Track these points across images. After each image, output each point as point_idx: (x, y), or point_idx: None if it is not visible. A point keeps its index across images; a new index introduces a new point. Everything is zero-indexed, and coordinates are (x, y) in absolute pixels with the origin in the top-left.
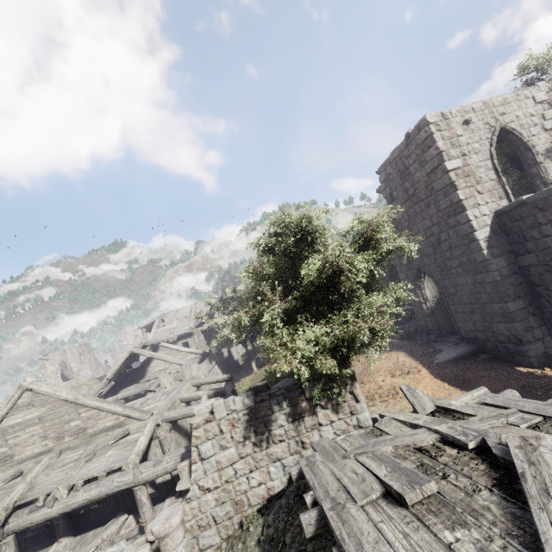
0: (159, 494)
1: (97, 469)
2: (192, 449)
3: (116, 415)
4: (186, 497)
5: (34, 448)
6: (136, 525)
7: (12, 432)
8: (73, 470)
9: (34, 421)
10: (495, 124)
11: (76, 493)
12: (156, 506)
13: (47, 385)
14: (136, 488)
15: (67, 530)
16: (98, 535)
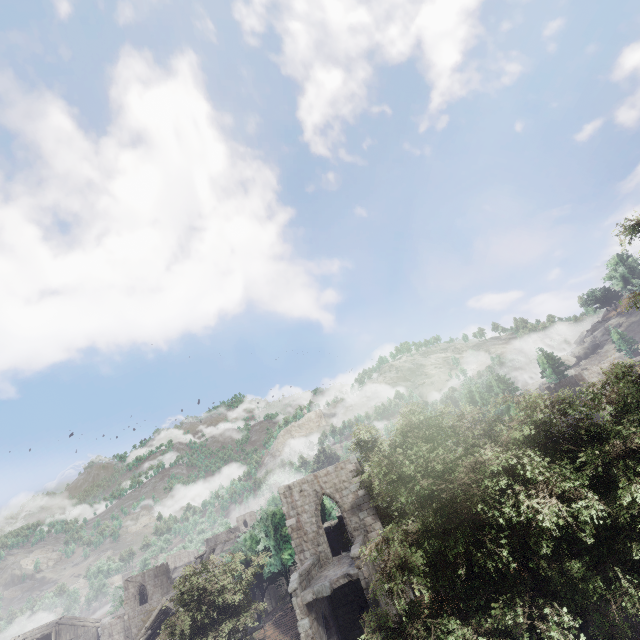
0: None
1: None
2: None
3: None
4: None
5: None
6: None
7: None
8: None
9: None
10: (320, 490)
11: None
12: None
13: None
14: None
15: None
16: None
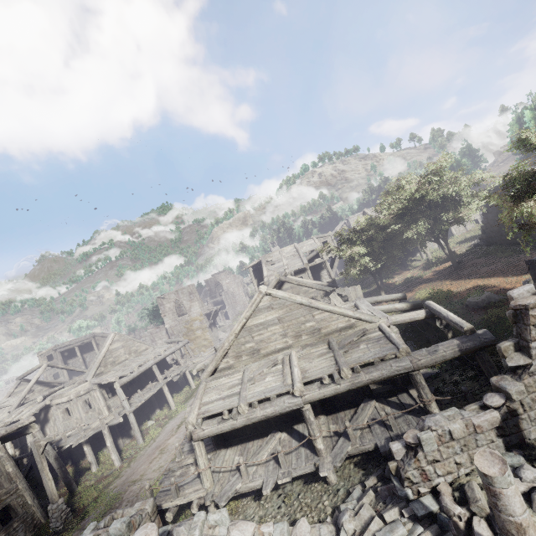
0: (396, 387)
1: (369, 356)
2: (531, 328)
3: (346, 317)
4: (529, 371)
5: (276, 344)
6: (392, 409)
7: (256, 330)
8: (341, 357)
9: (274, 321)
10: None
11: (358, 374)
12: (399, 396)
13: (281, 291)
14: (415, 373)
15: (321, 409)
16: (359, 414)
